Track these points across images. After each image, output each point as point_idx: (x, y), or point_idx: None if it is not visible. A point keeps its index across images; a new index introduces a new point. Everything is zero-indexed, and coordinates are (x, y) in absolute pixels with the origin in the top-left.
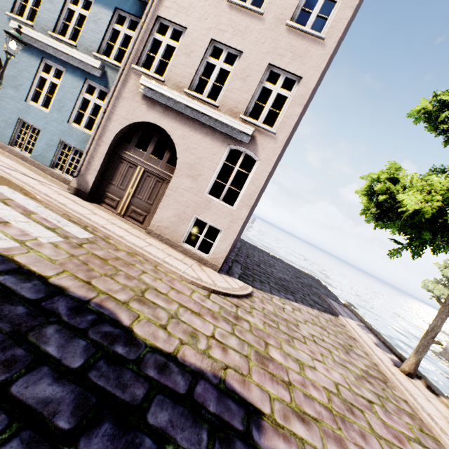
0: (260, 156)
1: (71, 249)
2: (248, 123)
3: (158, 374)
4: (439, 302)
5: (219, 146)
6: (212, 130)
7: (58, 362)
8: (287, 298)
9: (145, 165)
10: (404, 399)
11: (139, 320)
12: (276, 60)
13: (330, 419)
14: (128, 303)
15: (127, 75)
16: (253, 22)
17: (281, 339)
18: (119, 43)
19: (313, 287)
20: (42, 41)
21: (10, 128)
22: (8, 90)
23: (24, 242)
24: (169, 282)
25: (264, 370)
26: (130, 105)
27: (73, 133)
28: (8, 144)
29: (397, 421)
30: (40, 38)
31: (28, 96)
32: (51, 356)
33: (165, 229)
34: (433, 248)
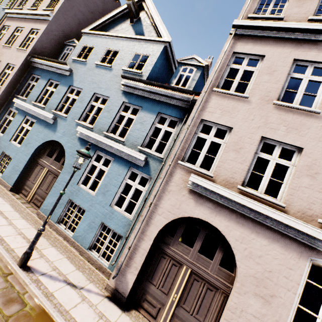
0: None
1: None
2: None
3: None
4: None
5: (295, 258)
6: (280, 235)
7: None
8: None
9: (192, 266)
10: None
11: None
12: None
13: None
14: None
15: (172, 169)
16: (308, 119)
17: None
18: (160, 137)
19: None
20: (98, 139)
21: (60, 207)
22: (65, 175)
23: None
24: None
25: None
26: (175, 198)
27: (113, 216)
28: (56, 222)
29: None
30: (97, 138)
31: (80, 180)
32: None
33: None
34: None
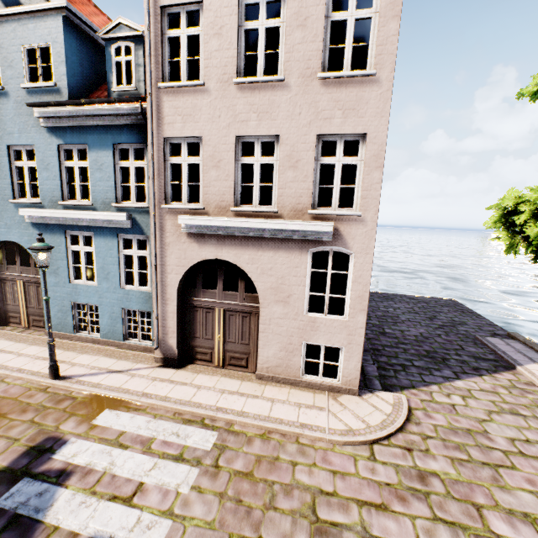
0: (353, 248)
1: (214, 482)
2: (321, 216)
3: None
4: None
5: (298, 256)
6: (282, 241)
7: None
8: (446, 378)
9: (223, 305)
10: None
11: None
12: (324, 127)
13: None
14: None
15: (160, 218)
16: (276, 94)
17: (486, 481)
18: (133, 180)
19: (457, 324)
20: (57, 216)
21: (67, 315)
22: (49, 279)
23: (172, 511)
24: (324, 462)
25: None
26: (178, 249)
27: (131, 297)
28: (74, 332)
29: None
30: (54, 215)
31: (69, 276)
32: None
33: (276, 368)
34: None
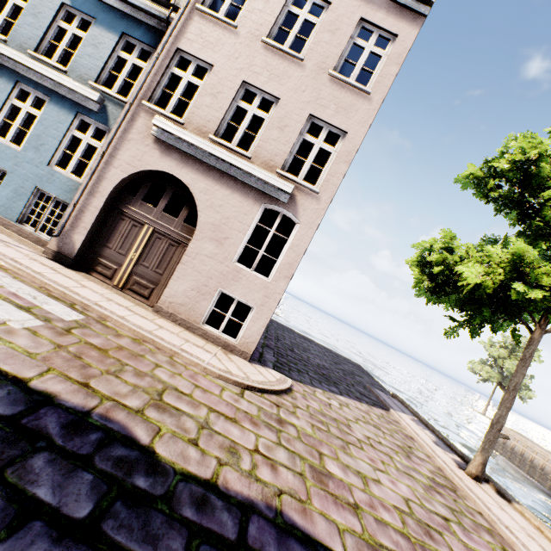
0: (301, 218)
1: (56, 336)
2: (286, 179)
3: (198, 513)
4: (502, 387)
5: (251, 205)
6: (242, 185)
7: (56, 512)
8: (332, 391)
9: (155, 224)
10: (478, 510)
11: (161, 436)
12: (318, 111)
13: (410, 550)
14: (143, 411)
15: (135, 112)
16: (292, 67)
17: (335, 445)
18: (125, 73)
19: (355, 374)
20: (19, 60)
21: None
22: None
23: None
24: (191, 378)
25: (325, 490)
26: (137, 149)
27: (55, 179)
28: None
29: (478, 541)
30: (16, 57)
31: None
32: (44, 503)
33: (179, 307)
34: (491, 325)
